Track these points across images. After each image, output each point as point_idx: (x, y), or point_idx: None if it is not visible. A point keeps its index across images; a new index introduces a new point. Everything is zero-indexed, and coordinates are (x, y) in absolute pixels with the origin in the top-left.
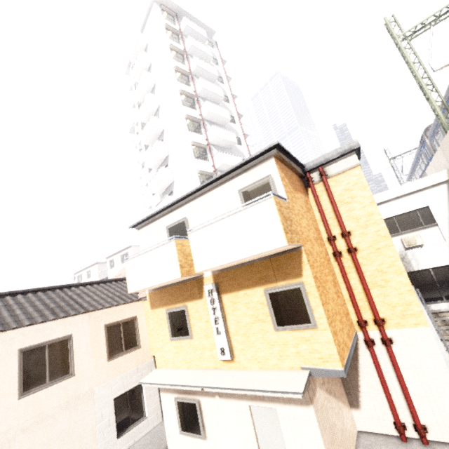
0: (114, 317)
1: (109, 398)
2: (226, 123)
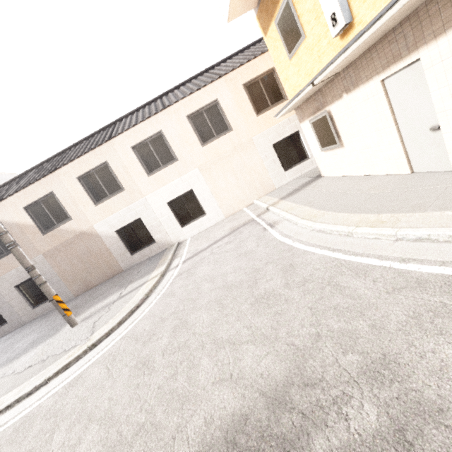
0: (248, 75)
1: (267, 145)
2: None
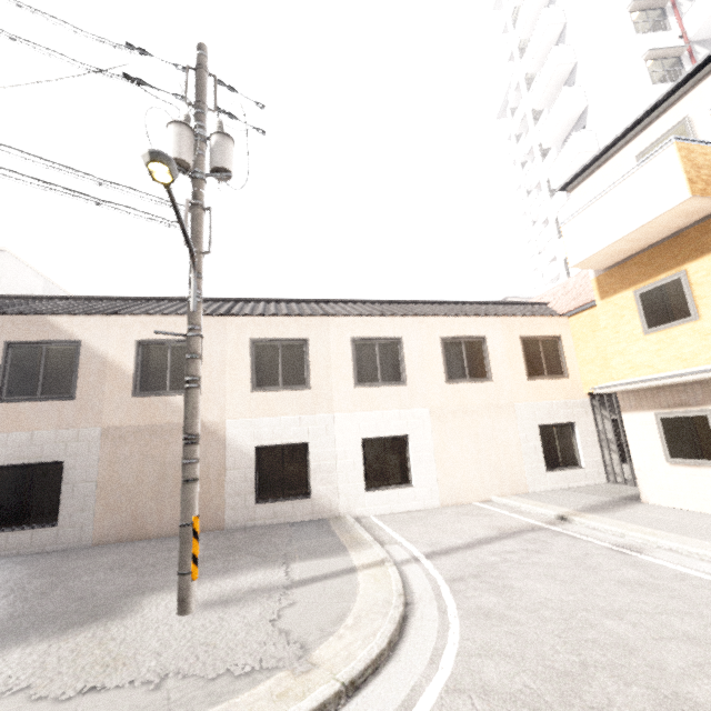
0: (529, 330)
1: (532, 422)
2: None
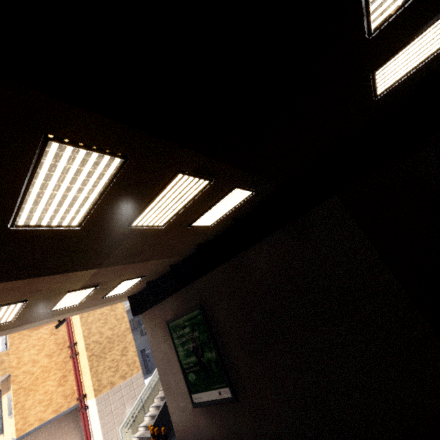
0: None
1: None
2: None
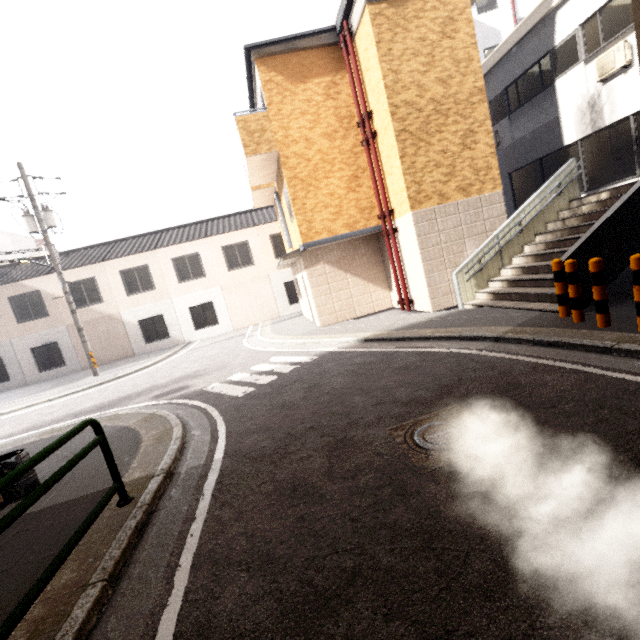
0: (275, 230)
1: (280, 282)
2: None
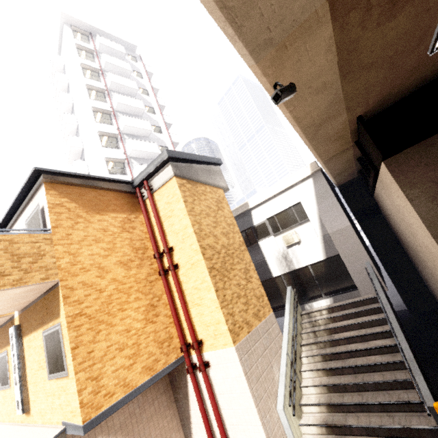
0: None
1: None
2: (148, 134)
